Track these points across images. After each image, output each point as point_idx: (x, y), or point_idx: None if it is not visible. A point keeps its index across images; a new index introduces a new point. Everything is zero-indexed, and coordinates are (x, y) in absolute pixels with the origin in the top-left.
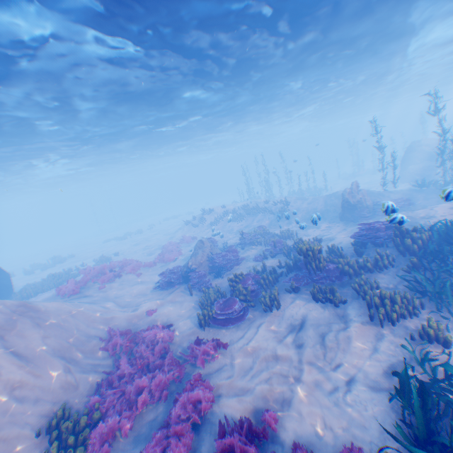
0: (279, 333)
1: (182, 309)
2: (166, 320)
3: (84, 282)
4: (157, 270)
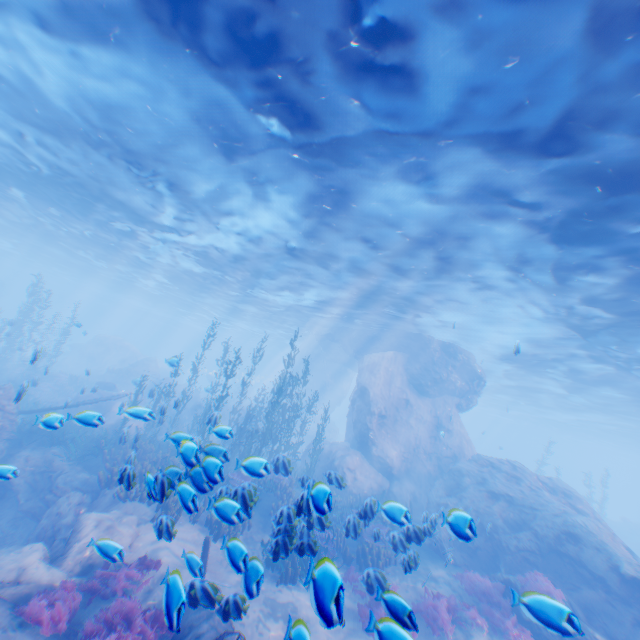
0: None
1: None
2: None
3: None
4: None
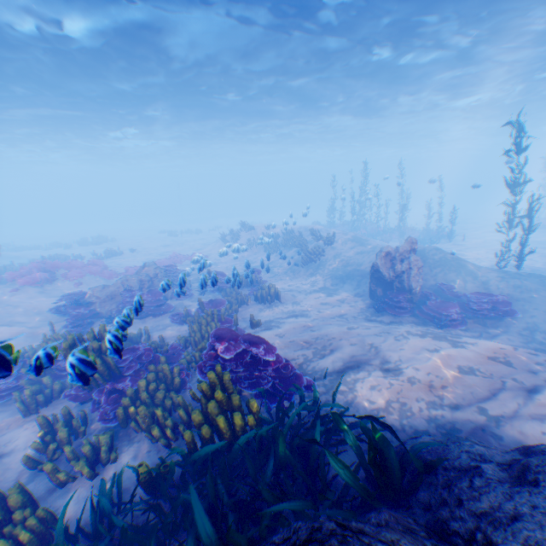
0: None
1: None
2: None
3: (11, 276)
4: None
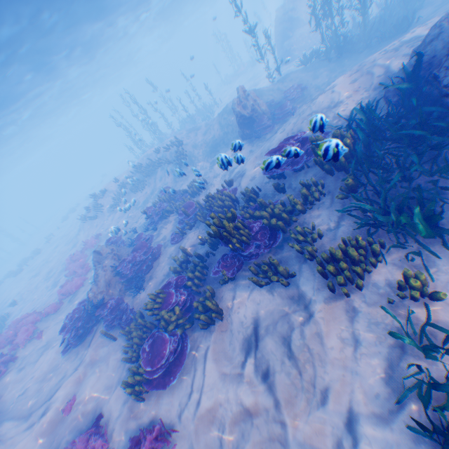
0: (236, 363)
1: (109, 373)
2: (93, 409)
3: None
4: (67, 312)
